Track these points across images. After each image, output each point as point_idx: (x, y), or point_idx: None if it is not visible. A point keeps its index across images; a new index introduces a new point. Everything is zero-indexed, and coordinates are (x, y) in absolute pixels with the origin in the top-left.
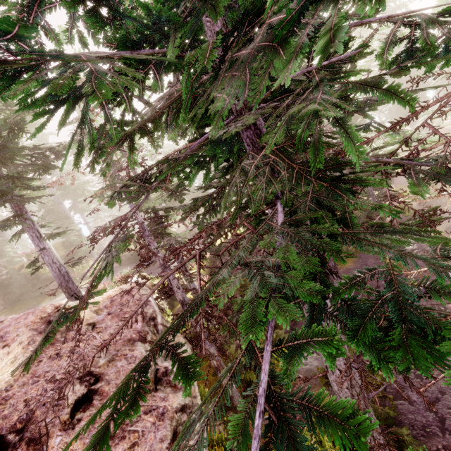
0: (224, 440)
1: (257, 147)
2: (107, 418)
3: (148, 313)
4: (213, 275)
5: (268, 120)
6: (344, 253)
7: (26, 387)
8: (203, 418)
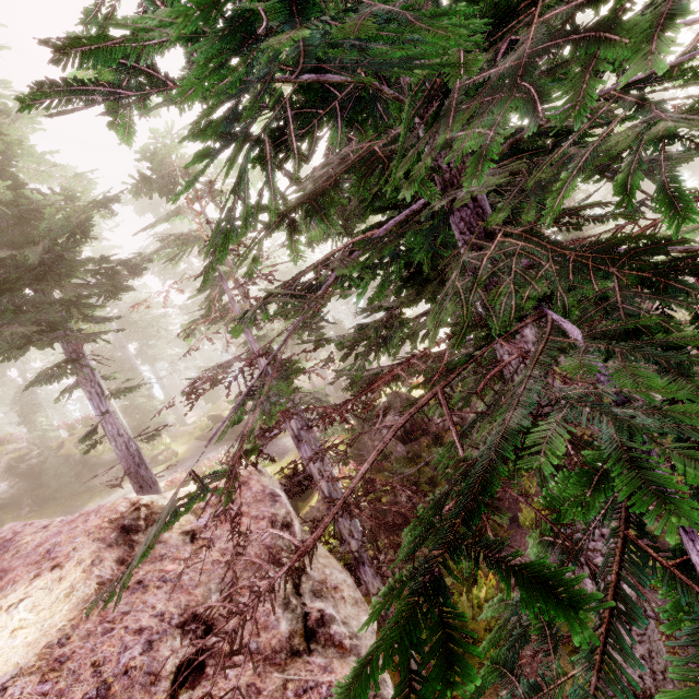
0: None
1: (478, 235)
2: (398, 692)
3: (279, 516)
4: (469, 429)
5: (533, 176)
6: None
7: (93, 639)
8: None
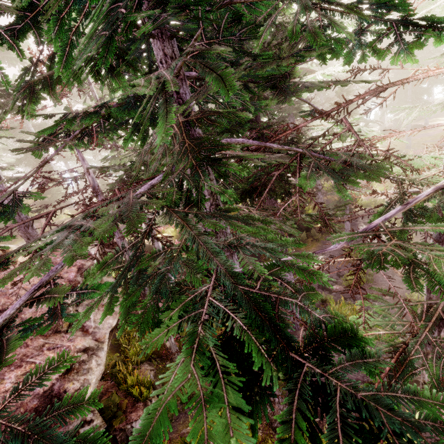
0: (149, 382)
1: None
2: None
3: (85, 266)
4: None
5: None
6: (138, 227)
7: None
8: (103, 360)
